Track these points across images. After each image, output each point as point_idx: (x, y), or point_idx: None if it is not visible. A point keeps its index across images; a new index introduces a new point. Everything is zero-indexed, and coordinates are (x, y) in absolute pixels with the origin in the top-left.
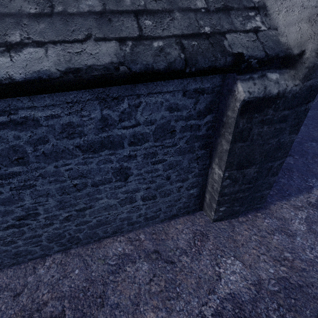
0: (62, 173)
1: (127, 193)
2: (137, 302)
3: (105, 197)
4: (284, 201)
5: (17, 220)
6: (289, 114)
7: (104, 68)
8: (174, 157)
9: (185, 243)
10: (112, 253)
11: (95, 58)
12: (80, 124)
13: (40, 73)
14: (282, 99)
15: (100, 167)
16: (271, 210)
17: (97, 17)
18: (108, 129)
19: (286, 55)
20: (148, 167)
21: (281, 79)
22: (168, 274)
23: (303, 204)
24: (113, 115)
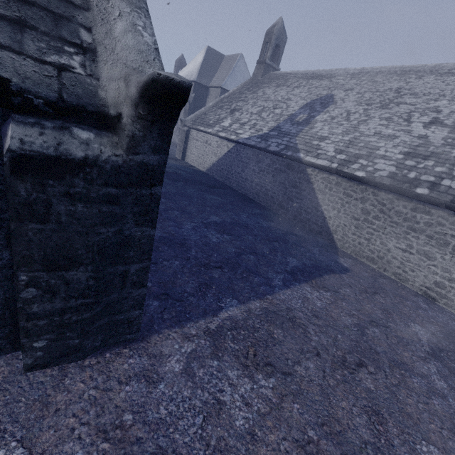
0: None
1: None
2: None
3: None
4: (176, 329)
5: None
6: (121, 194)
7: None
8: None
9: None
10: None
11: None
12: None
13: None
14: (96, 169)
15: None
16: (149, 343)
17: None
18: None
19: (102, 113)
20: None
21: (96, 142)
22: None
23: (198, 332)
24: None
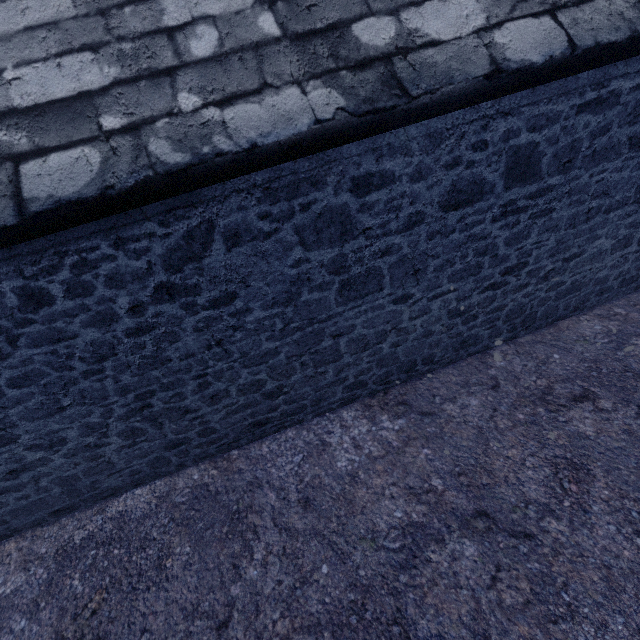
0: (589, 188)
1: (630, 227)
2: None
3: (604, 234)
4: None
5: (502, 275)
6: None
7: None
8: None
9: None
10: (590, 333)
11: None
12: None
13: None
14: None
15: (630, 177)
16: None
17: None
18: None
19: None
20: None
21: None
22: None
23: None
24: None
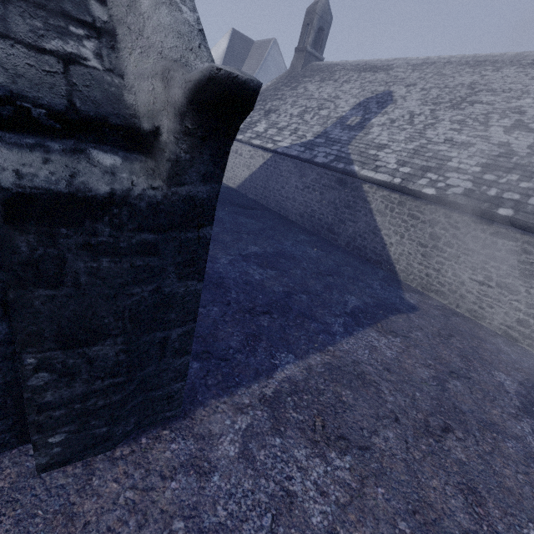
0: None
1: None
2: None
3: None
4: (225, 398)
5: None
6: (160, 240)
7: None
8: None
9: None
10: None
11: None
12: None
13: None
14: (126, 208)
15: None
16: (193, 420)
17: None
18: None
19: (131, 127)
20: None
21: (125, 170)
22: None
23: (252, 400)
24: None
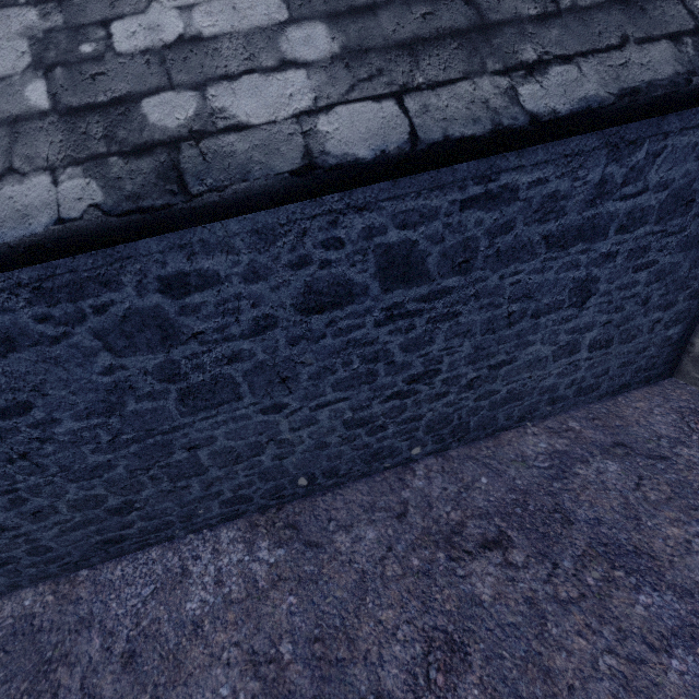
0: (503, 290)
1: (573, 332)
2: (634, 515)
3: (539, 340)
4: None
5: (407, 383)
6: None
7: (670, 83)
8: (671, 256)
9: (669, 429)
10: (532, 452)
11: (650, 71)
12: (565, 195)
13: (588, 101)
14: None
15: (557, 278)
16: None
17: (622, 7)
18: (599, 203)
19: None
20: (624, 278)
21: None
22: (666, 475)
23: None
24: (616, 174)
